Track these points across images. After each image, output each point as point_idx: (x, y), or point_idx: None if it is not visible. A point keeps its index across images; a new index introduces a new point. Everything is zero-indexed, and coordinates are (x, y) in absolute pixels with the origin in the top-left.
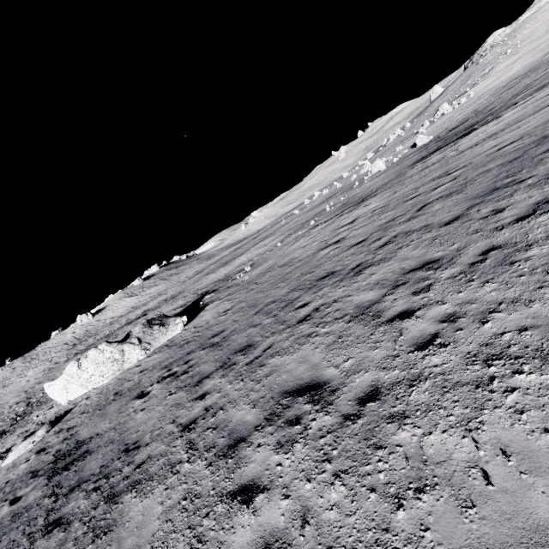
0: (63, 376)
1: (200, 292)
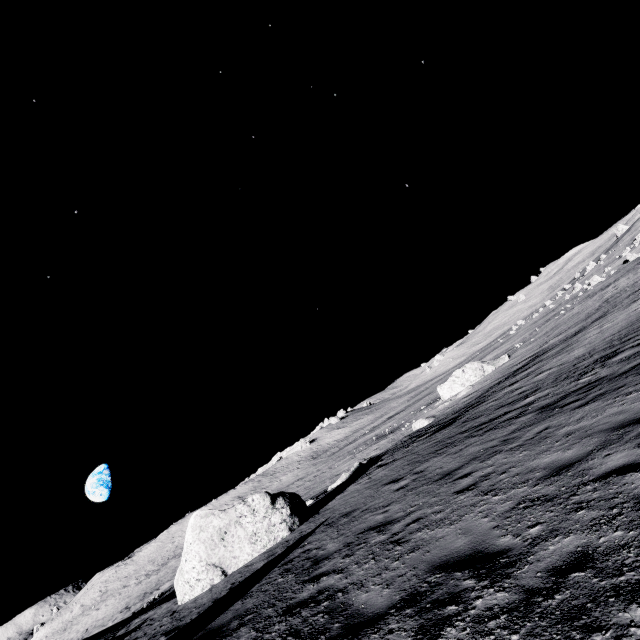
0: (451, 378)
1: None
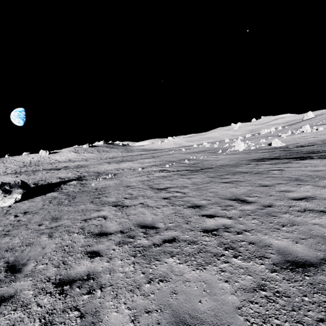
0: None
1: (83, 174)
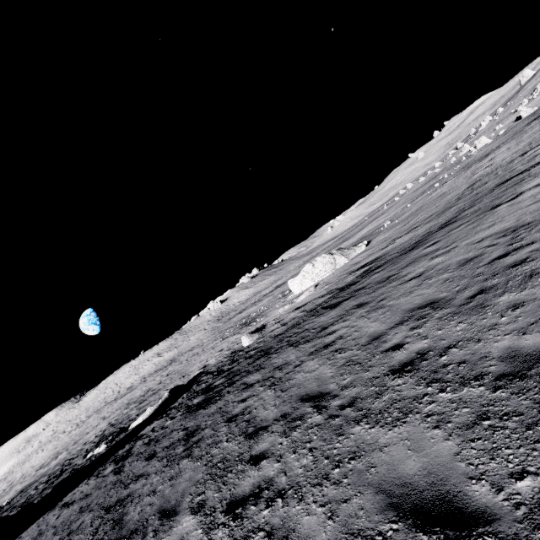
0: (301, 273)
1: None
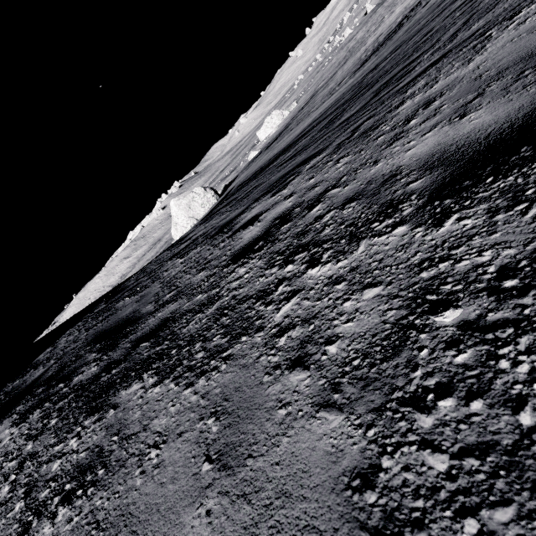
0: (264, 124)
1: None
